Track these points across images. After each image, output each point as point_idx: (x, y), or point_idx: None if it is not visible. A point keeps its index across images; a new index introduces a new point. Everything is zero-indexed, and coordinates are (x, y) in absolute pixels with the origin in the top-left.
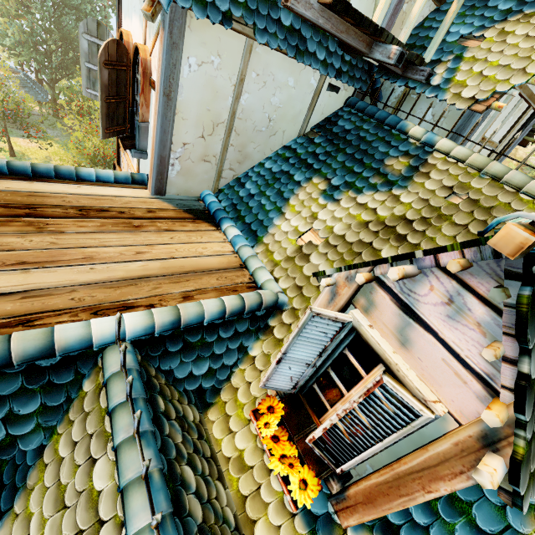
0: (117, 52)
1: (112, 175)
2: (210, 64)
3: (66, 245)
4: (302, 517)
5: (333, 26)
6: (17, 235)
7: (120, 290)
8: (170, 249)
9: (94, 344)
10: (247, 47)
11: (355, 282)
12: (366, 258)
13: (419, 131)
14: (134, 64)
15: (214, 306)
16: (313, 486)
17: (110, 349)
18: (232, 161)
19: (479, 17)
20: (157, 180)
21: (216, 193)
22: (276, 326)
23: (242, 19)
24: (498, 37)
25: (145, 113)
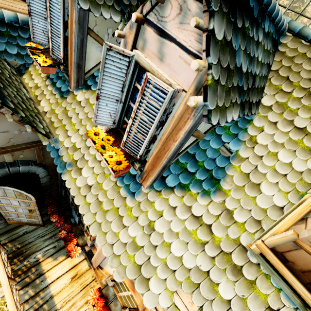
0: None
1: None
2: None
3: None
4: (58, 94)
5: None
6: None
7: None
8: None
9: None
10: None
11: None
12: None
13: None
14: None
15: (9, 12)
16: (49, 62)
17: None
18: None
19: None
20: None
21: None
22: None
23: None
24: None
25: None
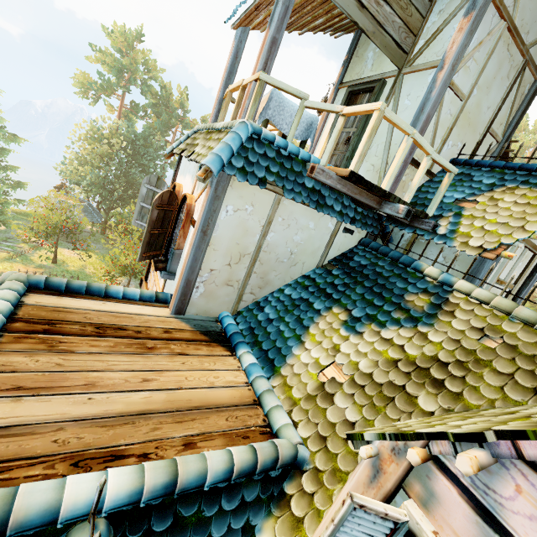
0: (169, 198)
1: (138, 293)
2: (244, 211)
3: (71, 367)
4: None
5: (348, 190)
6: (25, 353)
7: (114, 430)
8: (179, 377)
9: (59, 518)
10: (276, 200)
11: (405, 457)
12: (401, 406)
13: (434, 271)
14: (180, 206)
15: (220, 461)
16: None
17: (78, 530)
18: (254, 286)
19: (468, 187)
20: (180, 301)
21: (234, 315)
22: (294, 495)
23: (274, 182)
24: (490, 201)
25: (182, 242)
